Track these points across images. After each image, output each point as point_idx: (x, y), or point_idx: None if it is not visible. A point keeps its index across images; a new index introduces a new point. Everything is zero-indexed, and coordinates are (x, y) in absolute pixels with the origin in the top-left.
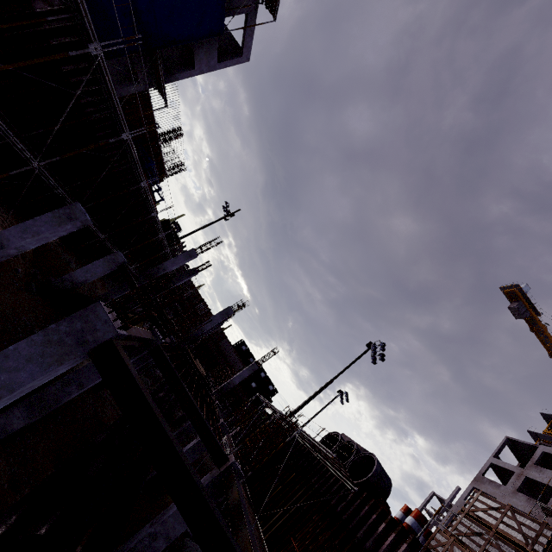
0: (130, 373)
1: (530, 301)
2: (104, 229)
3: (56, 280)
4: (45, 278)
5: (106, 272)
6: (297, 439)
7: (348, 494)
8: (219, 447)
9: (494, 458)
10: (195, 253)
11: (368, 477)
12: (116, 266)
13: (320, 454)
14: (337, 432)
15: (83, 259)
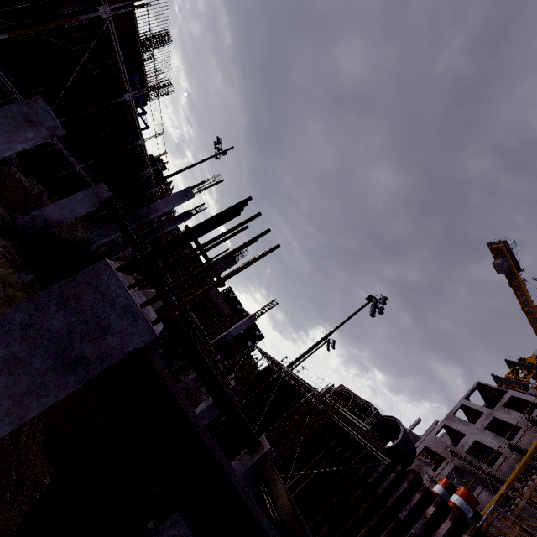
0: (186, 419)
1: (514, 257)
2: (80, 159)
3: (23, 218)
4: (9, 214)
5: (88, 209)
6: (303, 395)
7: (378, 464)
8: (250, 431)
9: (465, 400)
10: (192, 192)
11: (395, 444)
12: (101, 203)
13: (337, 416)
14: (348, 390)
15: (56, 195)
